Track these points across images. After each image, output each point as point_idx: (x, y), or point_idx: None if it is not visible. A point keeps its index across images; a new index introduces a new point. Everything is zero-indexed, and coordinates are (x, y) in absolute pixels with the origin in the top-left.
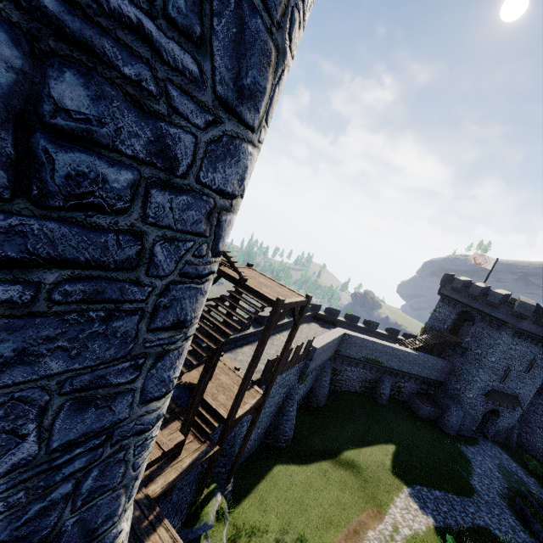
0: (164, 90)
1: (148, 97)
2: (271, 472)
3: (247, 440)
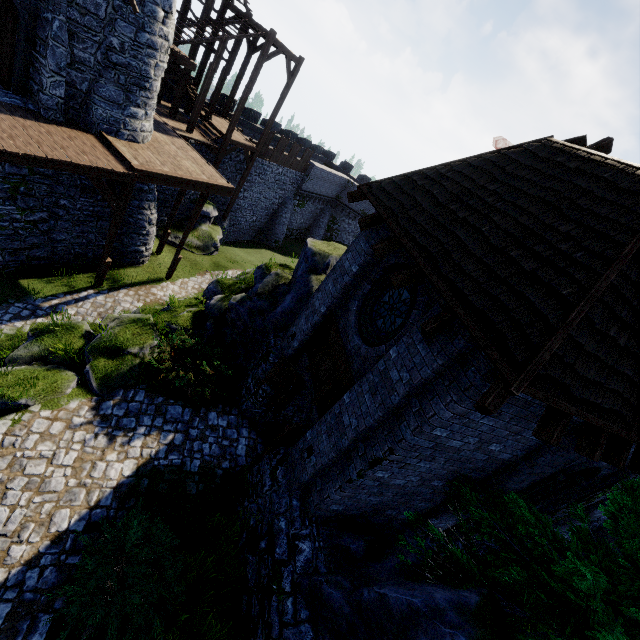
0: None
1: None
2: (260, 250)
3: (241, 185)
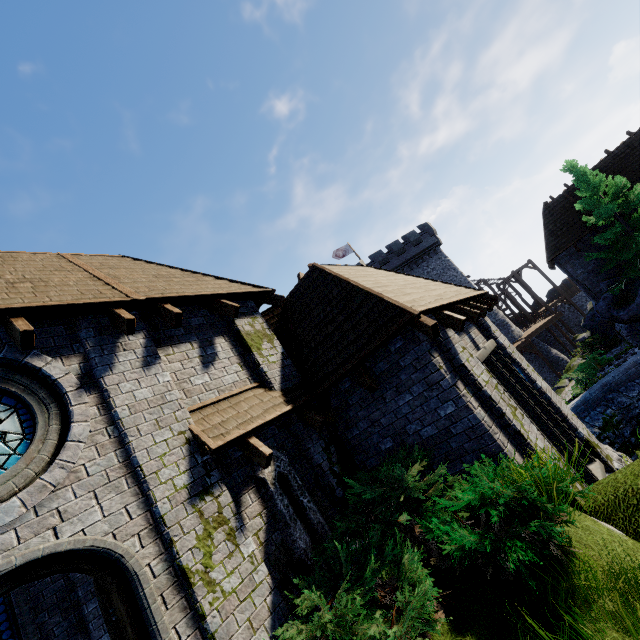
0: (452, 274)
1: (452, 275)
2: None
3: (581, 313)
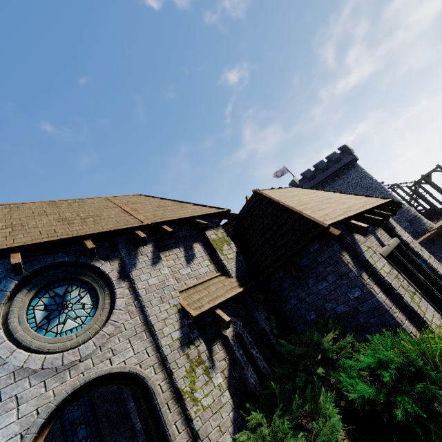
0: (368, 182)
1: (368, 183)
2: None
3: None
